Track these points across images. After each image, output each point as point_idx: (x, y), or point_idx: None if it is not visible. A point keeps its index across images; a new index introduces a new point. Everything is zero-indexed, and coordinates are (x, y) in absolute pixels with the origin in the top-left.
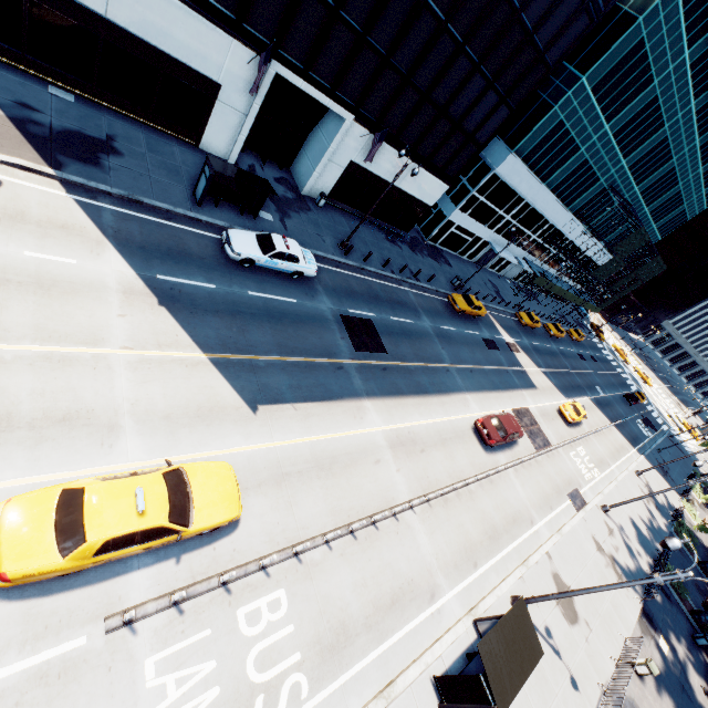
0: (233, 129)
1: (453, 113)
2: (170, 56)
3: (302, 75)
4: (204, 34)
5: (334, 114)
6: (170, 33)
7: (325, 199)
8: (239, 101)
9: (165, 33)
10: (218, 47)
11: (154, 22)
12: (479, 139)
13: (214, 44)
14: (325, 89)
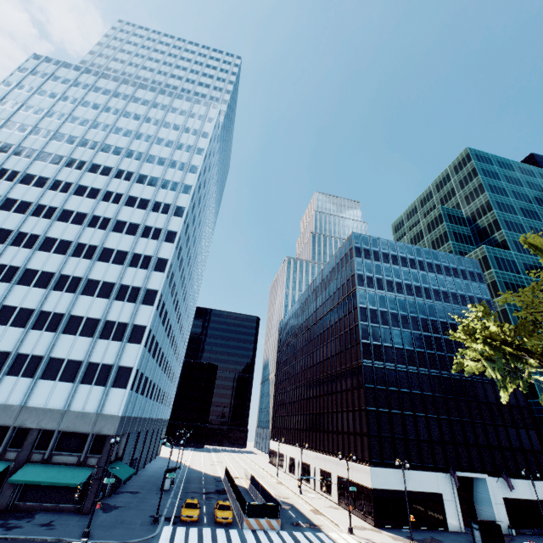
0: (454, 511)
1: (515, 446)
2: (425, 492)
3: (460, 470)
4: (429, 477)
5: (477, 480)
6: (421, 483)
7: (512, 528)
8: (449, 496)
9: (420, 484)
10: (434, 478)
11: (417, 482)
12: (537, 449)
13: (432, 478)
14: (469, 470)
